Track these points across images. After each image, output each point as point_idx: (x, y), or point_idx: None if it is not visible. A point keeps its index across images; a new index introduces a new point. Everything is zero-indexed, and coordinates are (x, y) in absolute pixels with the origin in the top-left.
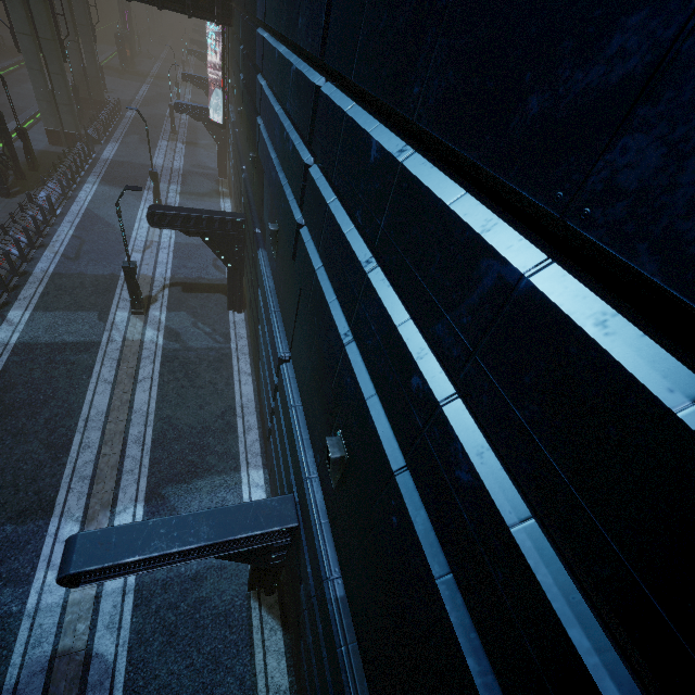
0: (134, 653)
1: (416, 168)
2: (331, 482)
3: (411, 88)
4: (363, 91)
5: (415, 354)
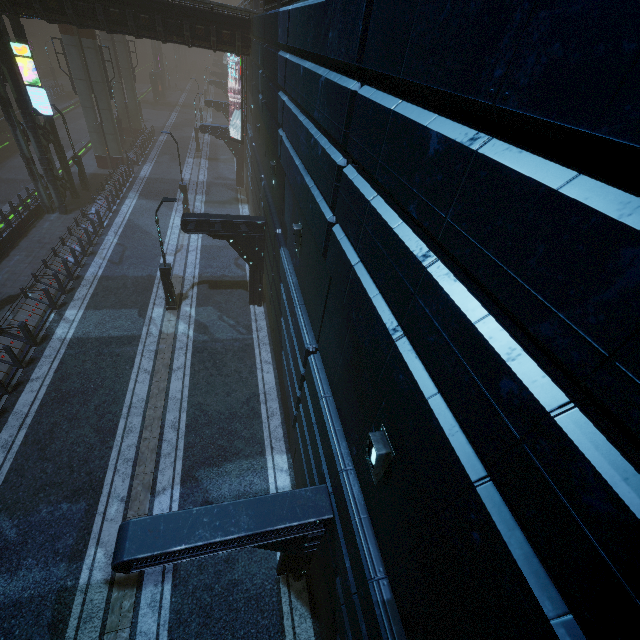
0: (173, 633)
1: (498, 155)
2: (372, 477)
3: (489, 72)
4: (414, 87)
5: (504, 355)
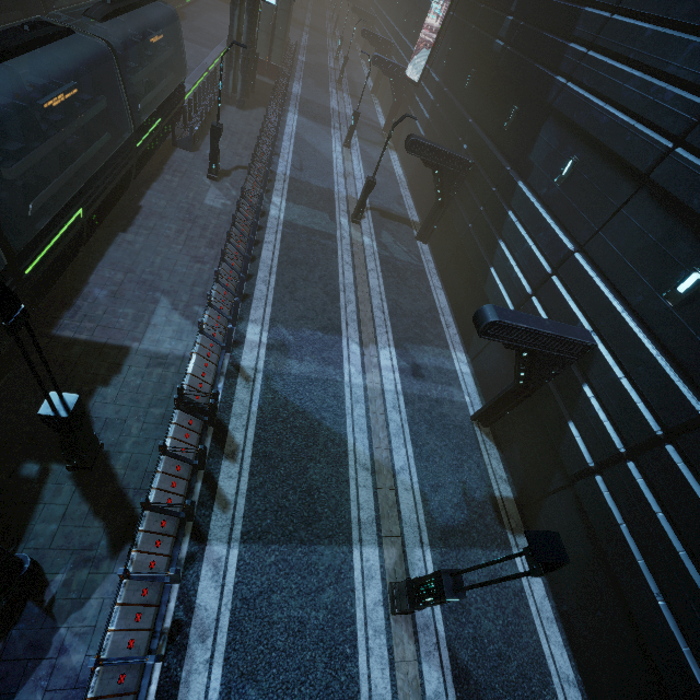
0: (412, 427)
1: None
2: (669, 303)
3: None
4: None
5: None
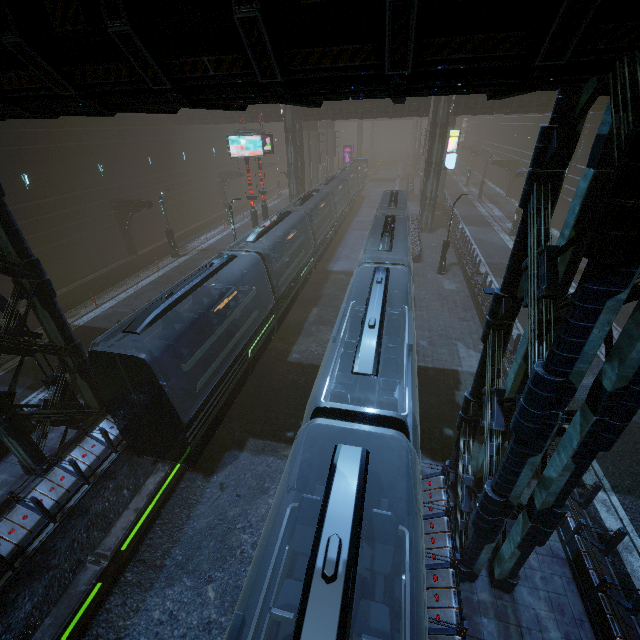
0: None
1: None
2: None
3: None
4: None
5: None
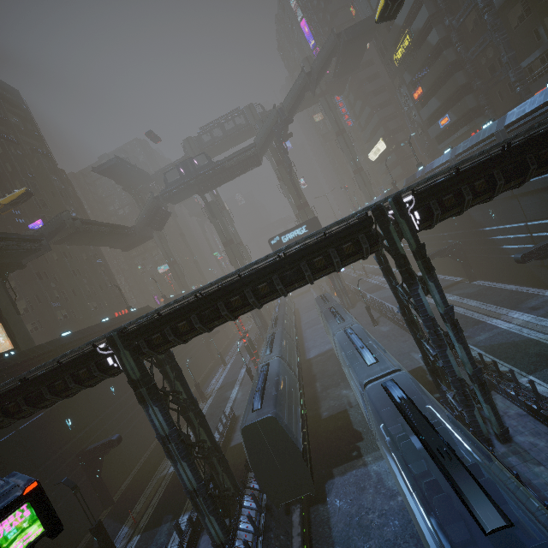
0: None
1: None
2: None
3: None
4: None
5: None
